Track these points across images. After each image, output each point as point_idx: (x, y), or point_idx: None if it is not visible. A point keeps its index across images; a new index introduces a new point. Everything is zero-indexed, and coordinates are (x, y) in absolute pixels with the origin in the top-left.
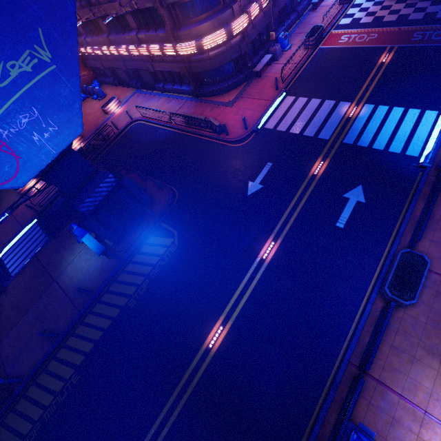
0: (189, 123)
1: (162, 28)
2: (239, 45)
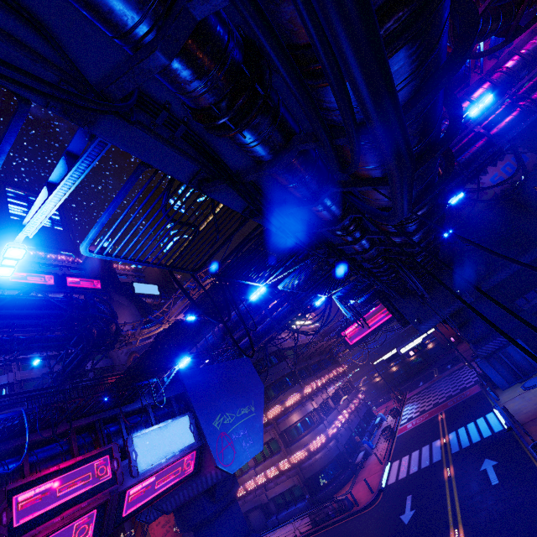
0: (316, 523)
1: (276, 453)
2: (336, 445)
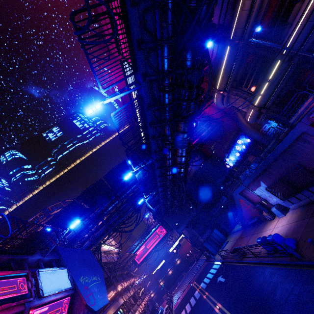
0: None
1: None
2: None
